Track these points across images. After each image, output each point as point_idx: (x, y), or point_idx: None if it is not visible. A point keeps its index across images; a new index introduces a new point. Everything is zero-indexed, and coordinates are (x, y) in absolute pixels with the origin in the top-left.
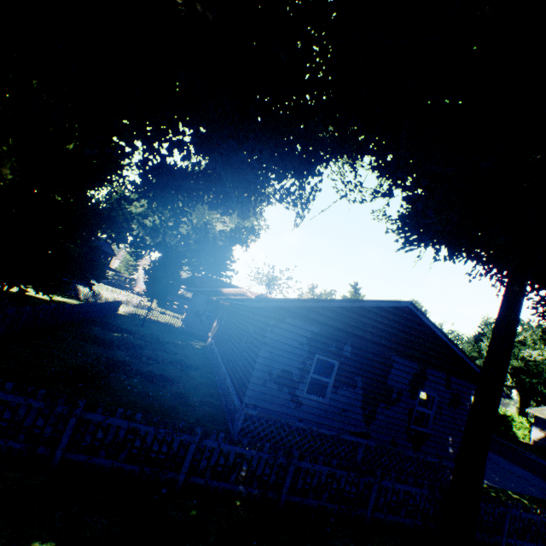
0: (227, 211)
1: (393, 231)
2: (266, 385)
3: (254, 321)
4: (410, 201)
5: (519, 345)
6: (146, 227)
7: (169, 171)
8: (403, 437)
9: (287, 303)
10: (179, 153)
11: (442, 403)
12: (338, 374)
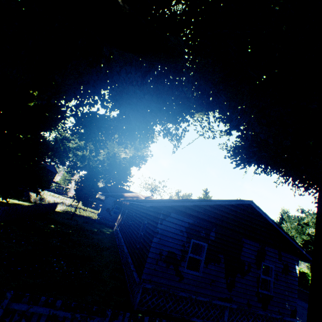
0: (130, 143)
1: (229, 157)
2: (158, 264)
3: (148, 215)
4: (242, 138)
5: (305, 225)
6: (78, 155)
7: (93, 113)
8: (255, 299)
9: (171, 203)
10: (101, 102)
11: (277, 272)
12: (207, 253)
